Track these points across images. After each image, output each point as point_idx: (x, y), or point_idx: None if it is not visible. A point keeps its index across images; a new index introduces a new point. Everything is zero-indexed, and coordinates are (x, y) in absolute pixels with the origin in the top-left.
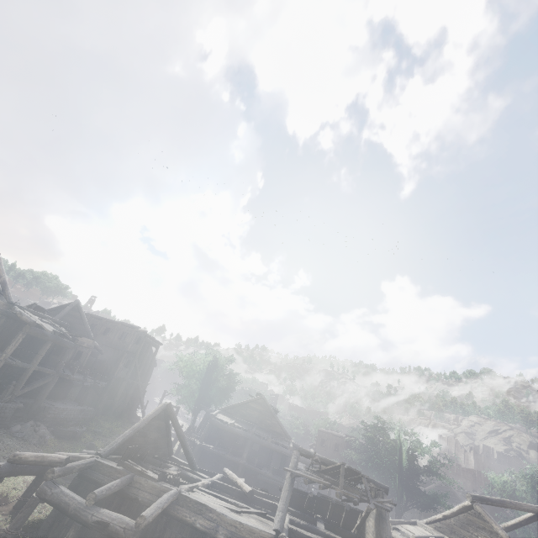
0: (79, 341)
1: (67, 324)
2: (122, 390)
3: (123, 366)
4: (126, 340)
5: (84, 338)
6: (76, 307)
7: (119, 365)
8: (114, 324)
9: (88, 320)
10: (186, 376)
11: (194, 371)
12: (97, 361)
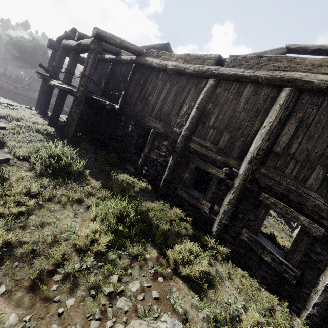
0: None
1: None
2: None
3: None
4: None
5: None
6: None
7: None
8: None
9: None
10: (18, 51)
11: (23, 49)
12: None
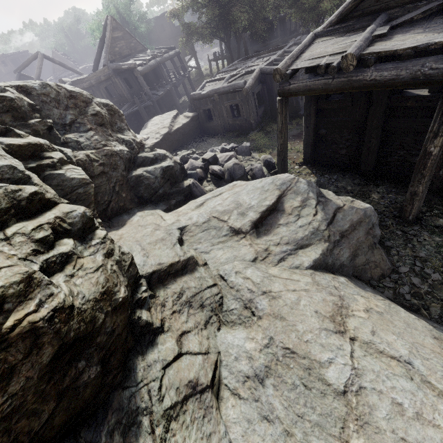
0: None
1: None
2: None
3: None
4: None
5: None
6: None
7: None
8: None
9: None
10: None
11: (63, 51)
12: None
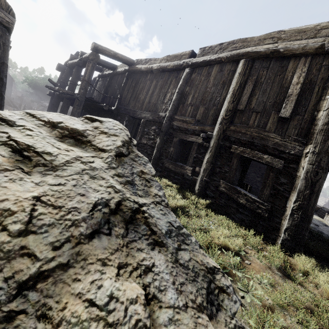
0: None
1: None
2: None
3: None
4: None
5: None
6: None
7: None
8: None
9: None
10: (32, 88)
11: (37, 87)
12: None
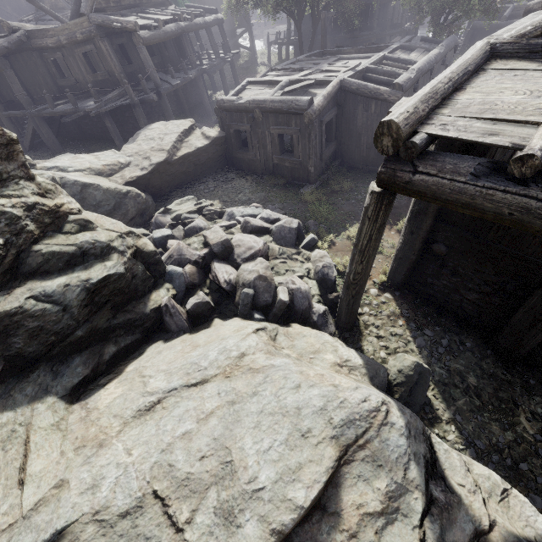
0: None
1: None
2: None
3: None
4: None
5: None
6: None
7: None
8: None
9: None
10: None
11: None
12: None
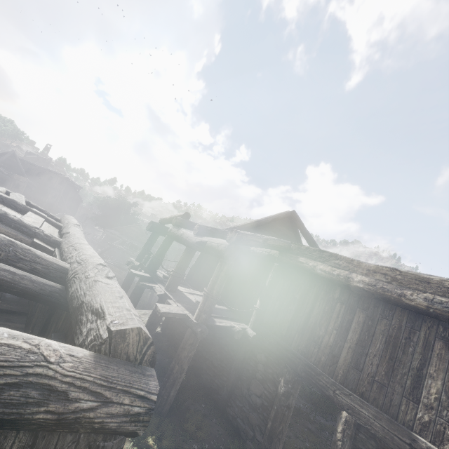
0: (16, 177)
1: (5, 166)
2: (53, 211)
3: (52, 197)
4: (52, 181)
5: (20, 176)
6: (13, 155)
7: (49, 196)
8: (44, 170)
9: (26, 165)
10: (101, 210)
11: (107, 208)
12: (32, 191)
